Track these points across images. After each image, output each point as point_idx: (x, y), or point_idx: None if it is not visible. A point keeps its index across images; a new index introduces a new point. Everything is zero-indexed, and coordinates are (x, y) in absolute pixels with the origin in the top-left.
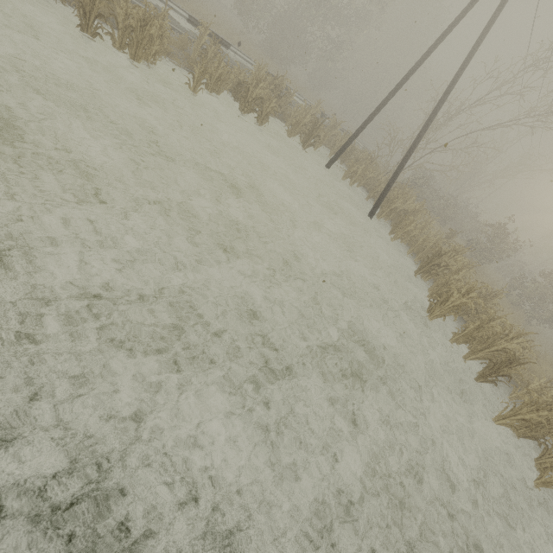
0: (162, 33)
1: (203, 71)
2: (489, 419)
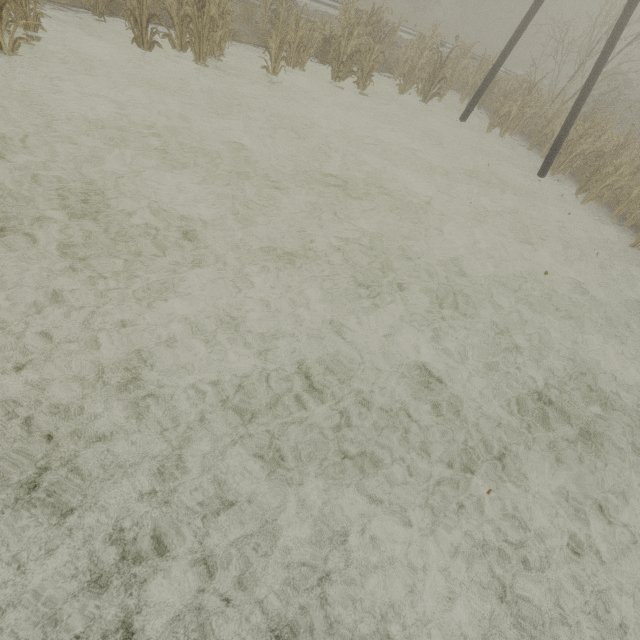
0: (222, 9)
1: (280, 42)
2: None
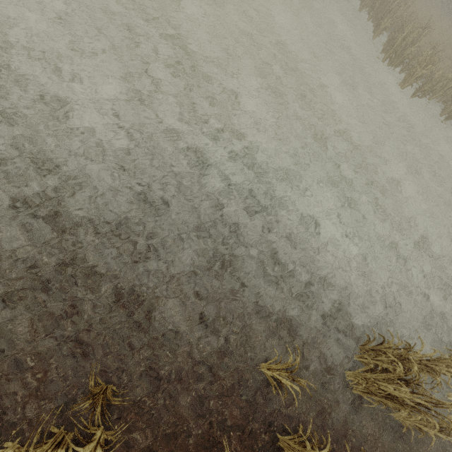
0: None
1: None
2: (371, 40)
